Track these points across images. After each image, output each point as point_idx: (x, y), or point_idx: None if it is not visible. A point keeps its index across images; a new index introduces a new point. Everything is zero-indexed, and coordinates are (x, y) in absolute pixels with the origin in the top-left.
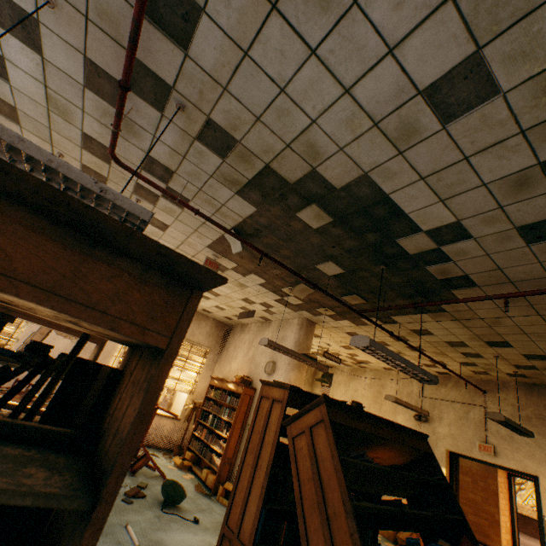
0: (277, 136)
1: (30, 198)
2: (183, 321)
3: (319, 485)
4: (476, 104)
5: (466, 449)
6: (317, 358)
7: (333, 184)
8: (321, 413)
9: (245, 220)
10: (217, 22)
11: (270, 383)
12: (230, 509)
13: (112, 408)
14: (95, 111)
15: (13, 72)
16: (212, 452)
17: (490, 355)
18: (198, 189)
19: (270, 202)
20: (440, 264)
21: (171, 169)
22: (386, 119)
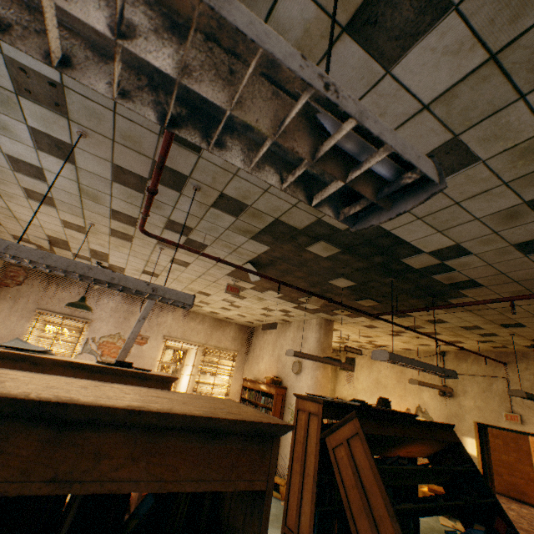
0: (284, 200)
1: (178, 425)
2: (272, 464)
3: (363, 492)
4: (459, 168)
5: (493, 419)
6: (338, 345)
7: (337, 227)
8: (355, 426)
9: (259, 255)
10: None
11: (303, 397)
12: (287, 512)
13: (223, 509)
14: (121, 195)
15: (50, 177)
16: None
17: (505, 334)
18: (215, 238)
19: (282, 242)
20: (446, 274)
21: (191, 226)
22: None
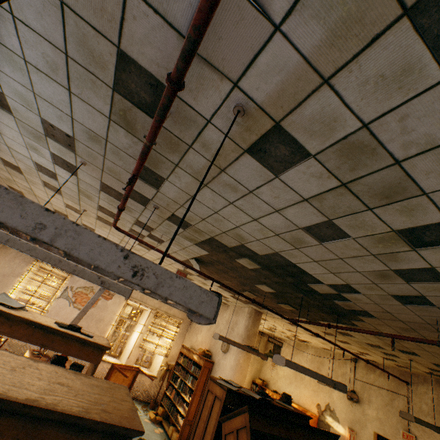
0: (216, 227)
1: (56, 418)
2: None
3: None
4: (338, 238)
5: (391, 434)
6: (268, 331)
7: (256, 252)
8: (245, 419)
9: (202, 255)
10: (175, 184)
11: (214, 380)
12: None
13: None
14: (106, 199)
15: (60, 179)
16: (178, 412)
17: (405, 357)
18: (170, 238)
19: (217, 251)
20: (344, 301)
21: (152, 227)
22: (282, 233)
